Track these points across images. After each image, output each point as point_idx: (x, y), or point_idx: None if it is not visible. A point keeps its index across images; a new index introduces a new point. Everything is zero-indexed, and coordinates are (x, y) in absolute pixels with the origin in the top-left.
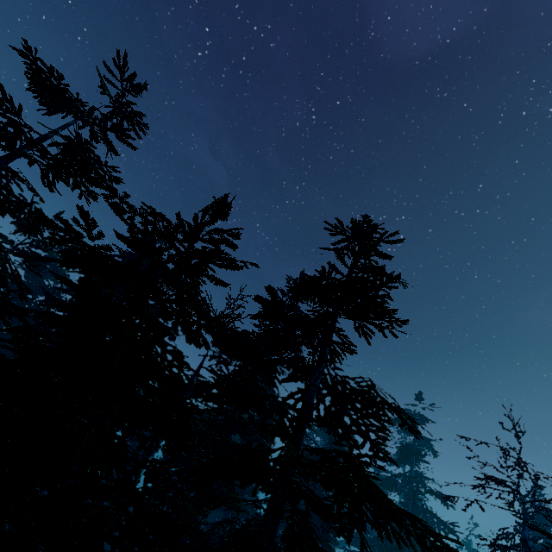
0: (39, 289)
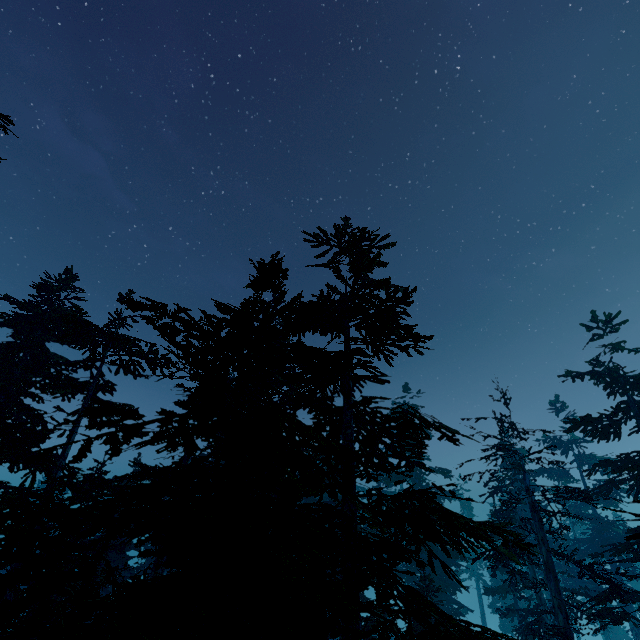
0: None
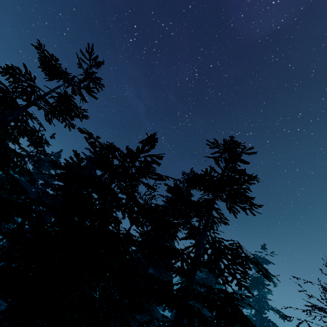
0: (40, 176)
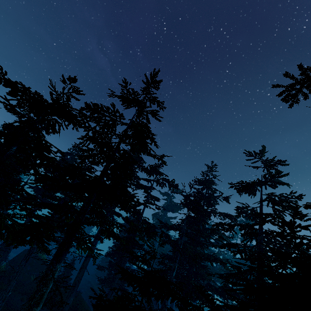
0: None
